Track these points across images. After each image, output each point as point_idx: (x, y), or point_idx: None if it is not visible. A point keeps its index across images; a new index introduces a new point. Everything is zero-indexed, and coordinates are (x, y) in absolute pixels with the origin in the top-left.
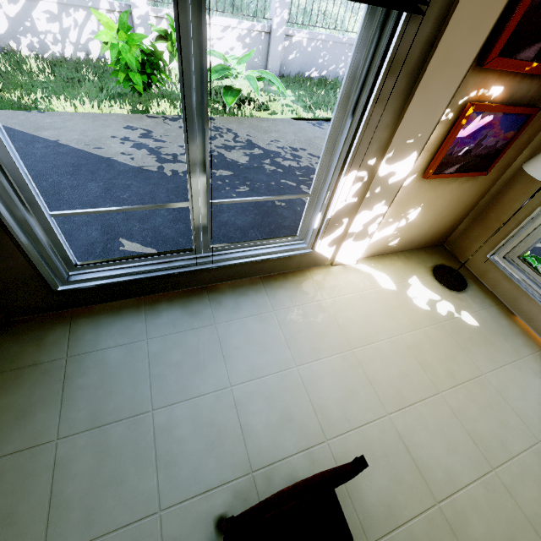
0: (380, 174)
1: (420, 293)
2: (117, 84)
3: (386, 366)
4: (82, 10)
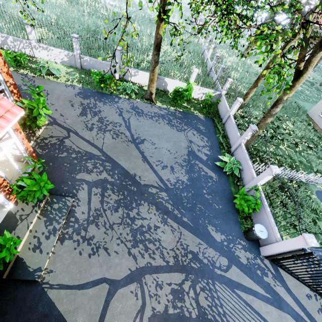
0: None
1: None
2: (10, 63)
3: None
4: (19, 41)
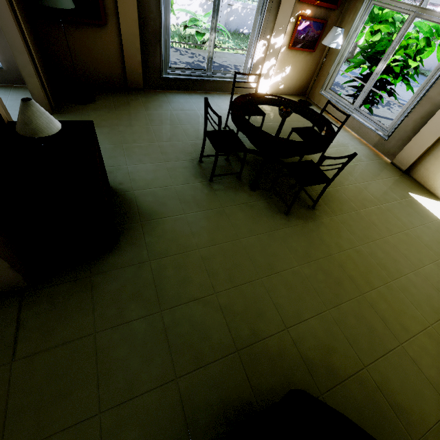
0: (271, 43)
1: None
2: None
3: (275, 116)
4: None
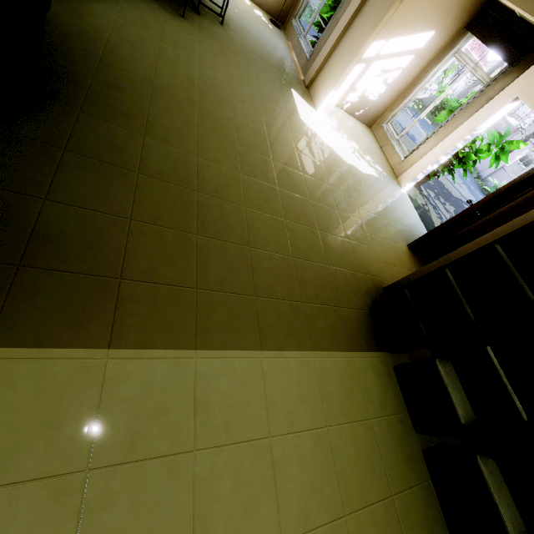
0: None
1: (259, 13)
2: None
3: None
4: None
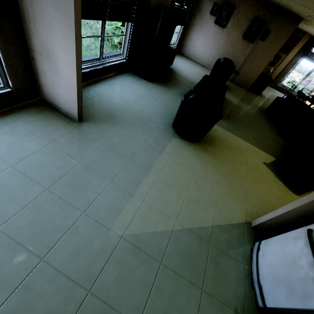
0: None
1: None
2: None
3: None
4: None
